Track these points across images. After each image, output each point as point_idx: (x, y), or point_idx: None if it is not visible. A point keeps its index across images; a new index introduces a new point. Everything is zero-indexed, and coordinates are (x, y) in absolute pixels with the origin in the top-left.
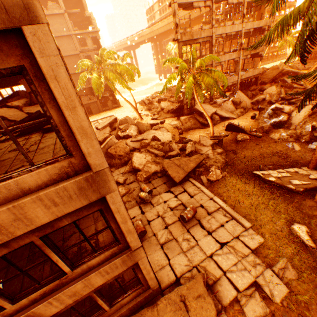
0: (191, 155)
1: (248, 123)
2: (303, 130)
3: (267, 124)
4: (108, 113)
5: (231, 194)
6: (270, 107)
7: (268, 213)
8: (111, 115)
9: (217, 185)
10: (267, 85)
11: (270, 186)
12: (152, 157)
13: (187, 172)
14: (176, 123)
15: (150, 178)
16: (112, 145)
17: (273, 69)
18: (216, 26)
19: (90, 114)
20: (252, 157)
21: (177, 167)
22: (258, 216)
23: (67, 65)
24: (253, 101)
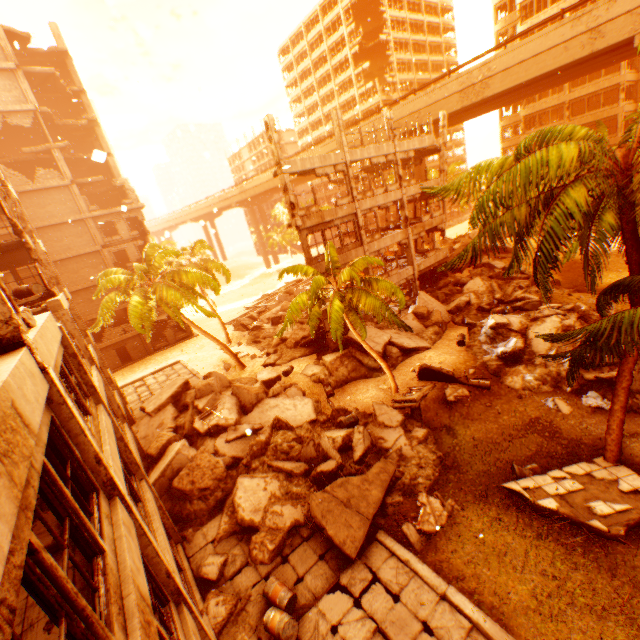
0: (366, 457)
1: (456, 356)
2: (561, 366)
3: (492, 356)
4: (168, 353)
5: (481, 568)
6: (486, 324)
7: (582, 621)
8: (175, 361)
9: (444, 545)
10: (464, 273)
11: (553, 524)
12: (282, 481)
13: (370, 516)
14: (317, 370)
15: (284, 545)
16: (182, 466)
17: (464, 243)
18: (360, 198)
19: (127, 360)
20: (490, 441)
21: (343, 507)
22: (565, 636)
23: (73, 273)
24: (451, 309)
